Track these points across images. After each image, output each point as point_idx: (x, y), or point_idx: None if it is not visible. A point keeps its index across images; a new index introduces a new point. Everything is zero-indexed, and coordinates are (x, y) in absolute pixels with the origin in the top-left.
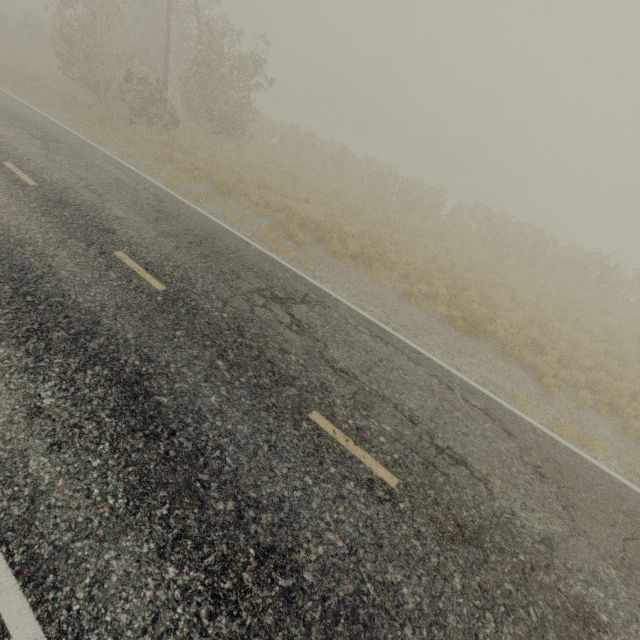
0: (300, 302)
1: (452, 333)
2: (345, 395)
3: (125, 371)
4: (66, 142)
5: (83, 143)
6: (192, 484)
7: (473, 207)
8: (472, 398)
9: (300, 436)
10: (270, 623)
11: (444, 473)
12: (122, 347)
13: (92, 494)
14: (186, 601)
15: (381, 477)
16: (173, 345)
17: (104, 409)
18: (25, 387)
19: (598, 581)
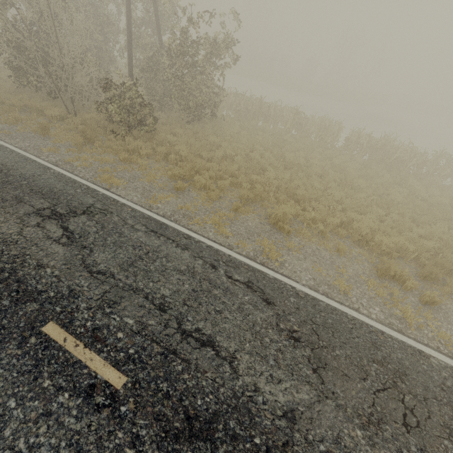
0: None
1: None
2: None
3: None
4: (82, 208)
5: (99, 198)
6: None
7: (438, 155)
8: None
9: None
10: None
11: None
12: None
13: None
14: None
15: None
16: None
17: None
18: None
19: None
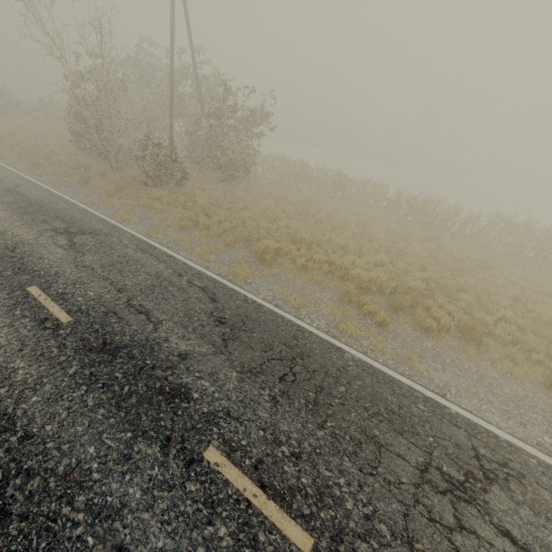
0: (486, 481)
1: None
2: None
3: None
4: (91, 230)
5: (108, 226)
6: None
7: (492, 217)
8: None
9: None
10: None
11: None
12: None
13: None
14: None
15: None
16: None
17: None
18: None
19: None
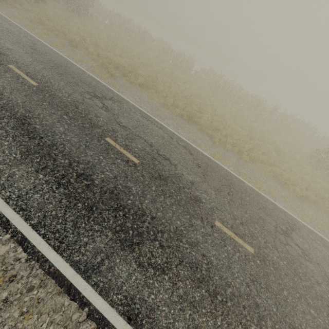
0: (109, 99)
1: (181, 121)
2: (123, 134)
3: (17, 114)
4: None
5: None
6: (50, 154)
7: (208, 70)
8: (180, 142)
9: (100, 144)
10: (80, 191)
11: (159, 161)
12: (15, 105)
13: (5, 152)
14: (47, 184)
15: (132, 160)
16: (42, 107)
17: (8, 126)
18: None
19: (206, 193)
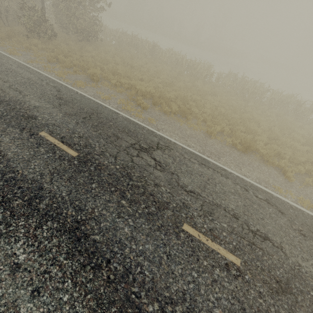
0: (156, 149)
1: (236, 153)
2: (197, 208)
3: (67, 221)
4: None
5: (0, 55)
6: (129, 297)
7: (227, 74)
8: (258, 194)
9: (181, 244)
10: None
11: (260, 248)
12: (61, 203)
13: None
14: None
15: (231, 260)
16: (92, 195)
17: (61, 254)
18: (3, 249)
19: None
